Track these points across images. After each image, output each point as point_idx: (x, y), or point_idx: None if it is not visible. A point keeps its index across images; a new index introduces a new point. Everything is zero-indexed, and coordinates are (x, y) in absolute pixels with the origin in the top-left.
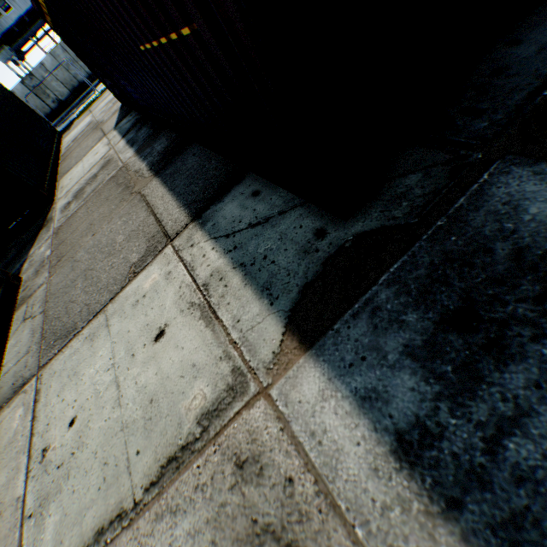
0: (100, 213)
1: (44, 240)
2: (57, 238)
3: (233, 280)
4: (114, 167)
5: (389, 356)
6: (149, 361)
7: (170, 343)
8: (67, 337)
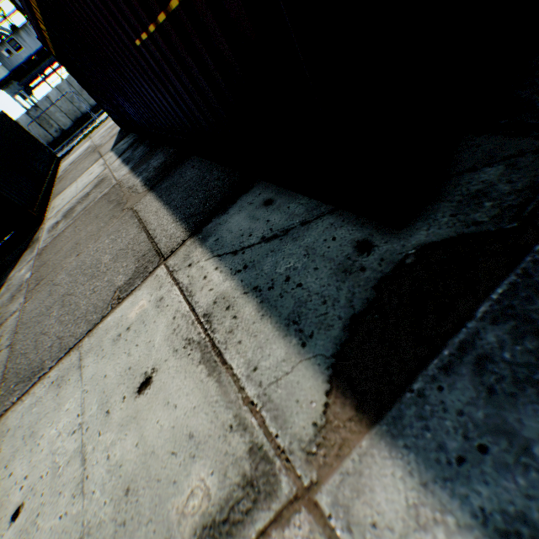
0: (88, 231)
1: (26, 262)
2: (40, 259)
3: (245, 310)
4: (107, 185)
5: (534, 449)
6: (129, 422)
7: (158, 397)
8: (30, 379)
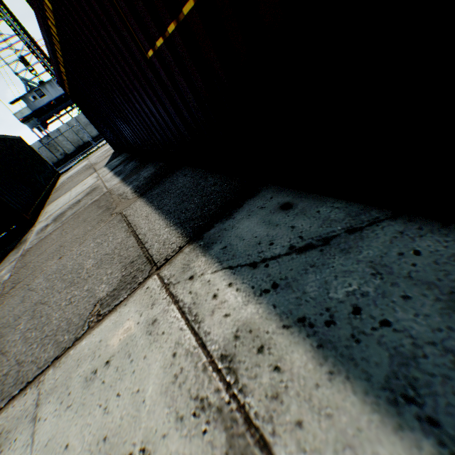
0: (74, 234)
1: (8, 262)
2: (22, 260)
3: (293, 357)
4: (98, 192)
5: None
6: None
7: None
8: None
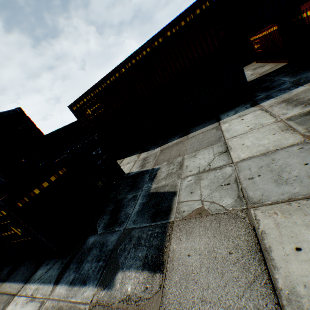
0: None
1: None
2: None
3: (41, 286)
4: None
5: (71, 273)
6: None
7: None
8: None
